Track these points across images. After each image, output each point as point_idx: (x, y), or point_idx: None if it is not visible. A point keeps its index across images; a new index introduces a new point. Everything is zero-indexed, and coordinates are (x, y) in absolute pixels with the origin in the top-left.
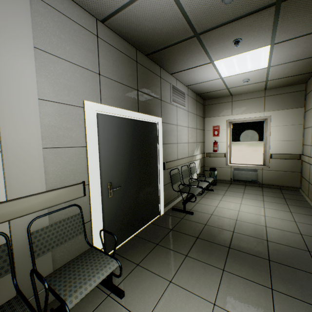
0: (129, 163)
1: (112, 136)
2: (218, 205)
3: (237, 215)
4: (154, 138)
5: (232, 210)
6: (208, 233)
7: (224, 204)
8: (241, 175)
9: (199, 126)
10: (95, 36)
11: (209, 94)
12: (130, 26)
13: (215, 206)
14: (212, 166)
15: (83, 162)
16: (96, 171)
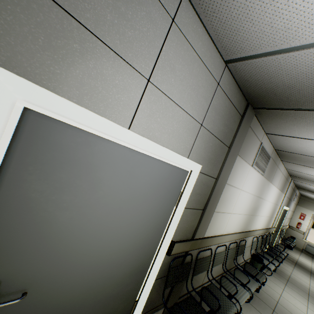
0: (278, 224)
1: (281, 215)
2: (298, 257)
3: (311, 266)
4: (284, 215)
5: (307, 263)
6: (299, 264)
7: (301, 259)
8: (311, 250)
9: (293, 210)
10: (291, 187)
11: (307, 196)
12: (302, 187)
13: (297, 257)
14: (291, 235)
15: (276, 221)
16: (276, 224)
